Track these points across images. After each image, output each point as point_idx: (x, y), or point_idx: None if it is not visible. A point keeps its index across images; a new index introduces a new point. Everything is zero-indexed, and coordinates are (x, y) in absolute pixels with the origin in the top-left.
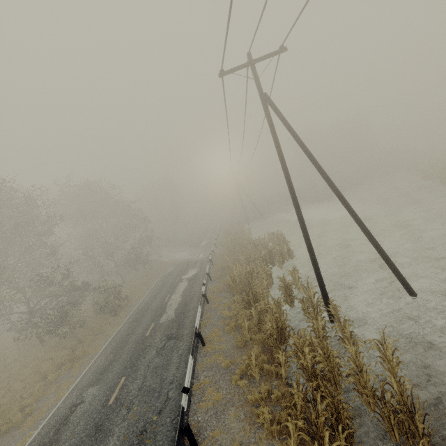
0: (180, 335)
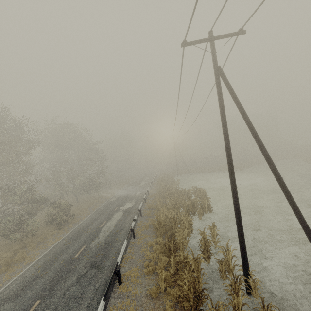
0: (102, 265)
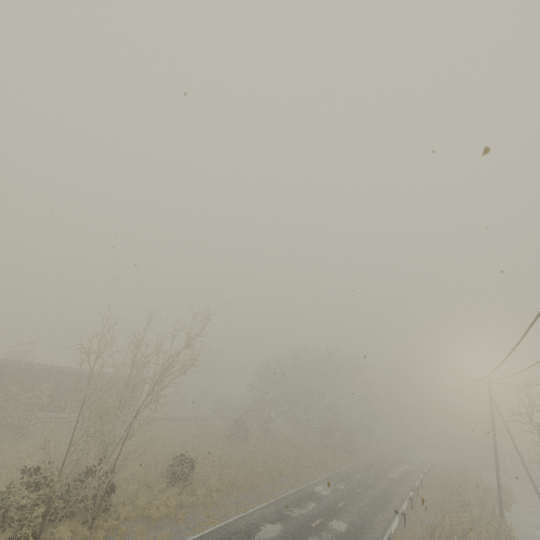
0: (402, 485)
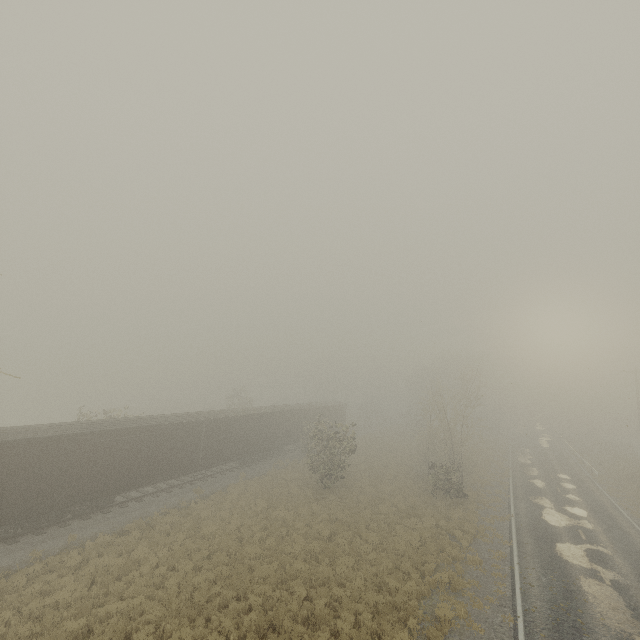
0: (560, 451)
